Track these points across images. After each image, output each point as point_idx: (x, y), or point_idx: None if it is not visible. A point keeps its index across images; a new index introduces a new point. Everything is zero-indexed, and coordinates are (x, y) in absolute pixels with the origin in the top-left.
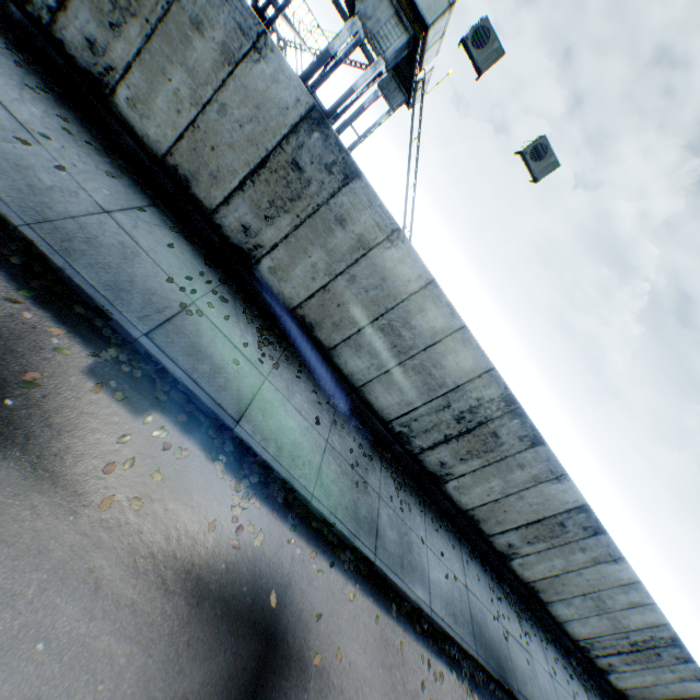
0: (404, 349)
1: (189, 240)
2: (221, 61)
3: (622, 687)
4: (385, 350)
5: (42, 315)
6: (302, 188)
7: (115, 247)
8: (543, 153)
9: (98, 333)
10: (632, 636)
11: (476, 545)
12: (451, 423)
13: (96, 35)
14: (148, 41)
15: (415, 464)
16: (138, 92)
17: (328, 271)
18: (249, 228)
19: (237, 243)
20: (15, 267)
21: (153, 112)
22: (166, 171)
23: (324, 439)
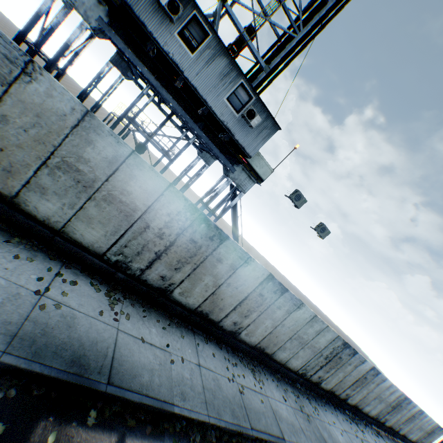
0: (304, 342)
1: (210, 339)
2: (229, 269)
3: (390, 424)
4: (296, 345)
5: None
6: (263, 301)
7: (215, 385)
8: (324, 230)
9: None
10: (392, 403)
11: (333, 401)
12: (323, 360)
13: (166, 273)
14: (194, 270)
15: (308, 382)
16: (185, 288)
17: (272, 326)
18: (237, 322)
19: (230, 329)
20: None
21: (192, 293)
22: (196, 313)
23: (290, 406)
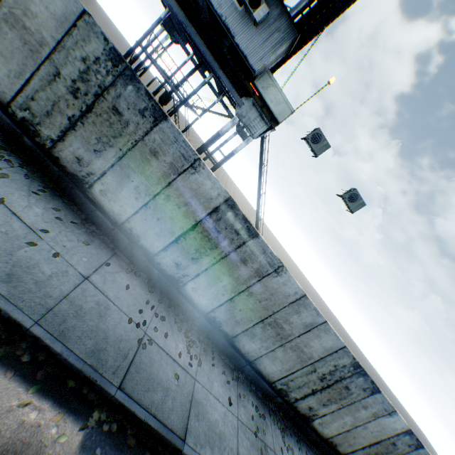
0: (284, 336)
1: (137, 274)
2: (169, 172)
3: None
4: (271, 337)
5: (45, 406)
6: (218, 242)
7: (93, 310)
8: (355, 198)
9: (85, 399)
10: None
11: None
12: (316, 381)
13: (83, 155)
14: (119, 159)
15: (291, 409)
16: (109, 186)
17: (234, 290)
18: (180, 264)
19: (171, 273)
20: (25, 365)
21: (118, 197)
22: (124, 231)
23: (235, 416)
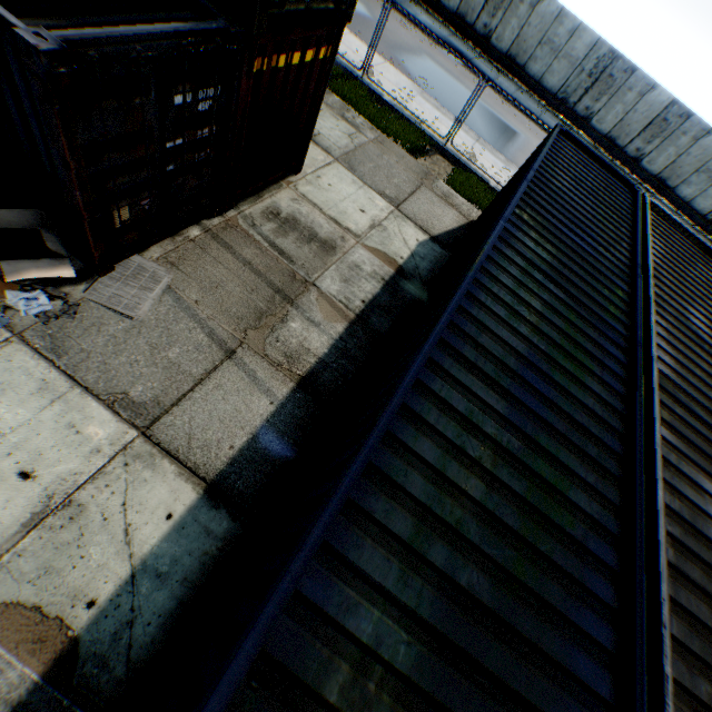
0: None
1: None
2: None
3: (607, 133)
4: None
5: None
6: None
7: None
8: None
9: None
10: (586, 68)
11: (469, 39)
12: None
13: None
14: None
15: None
16: None
17: None
18: None
19: None
20: None
21: None
22: None
23: None
